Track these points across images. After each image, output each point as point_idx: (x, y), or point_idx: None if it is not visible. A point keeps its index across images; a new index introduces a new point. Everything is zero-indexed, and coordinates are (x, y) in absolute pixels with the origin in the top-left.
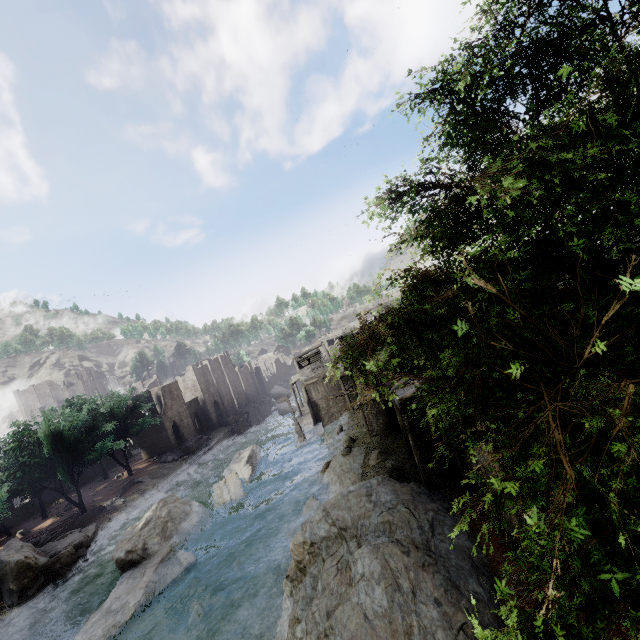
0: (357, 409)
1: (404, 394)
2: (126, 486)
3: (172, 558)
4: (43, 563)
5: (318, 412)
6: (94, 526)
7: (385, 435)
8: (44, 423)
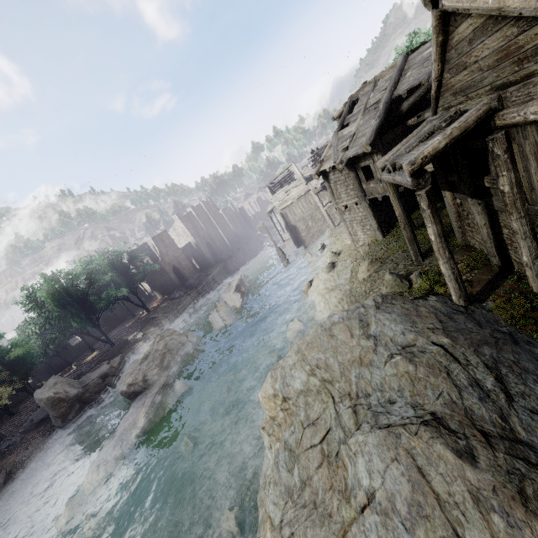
0: (338, 225)
1: (419, 151)
2: (143, 322)
3: (169, 387)
4: (74, 395)
5: (298, 235)
6: (119, 358)
7: (374, 242)
8: (43, 284)
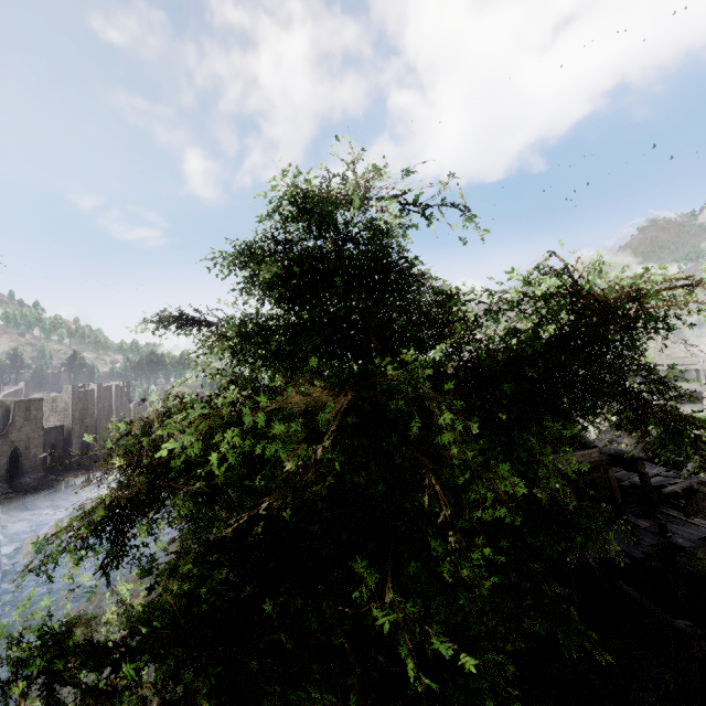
0: None
1: None
2: None
3: None
4: None
5: None
6: None
7: None
8: None
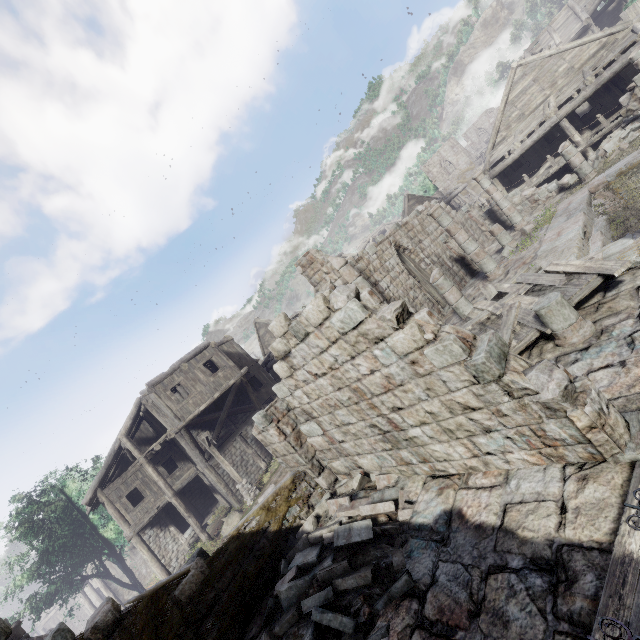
0: None
1: None
2: None
3: None
4: None
5: None
6: None
7: None
8: None
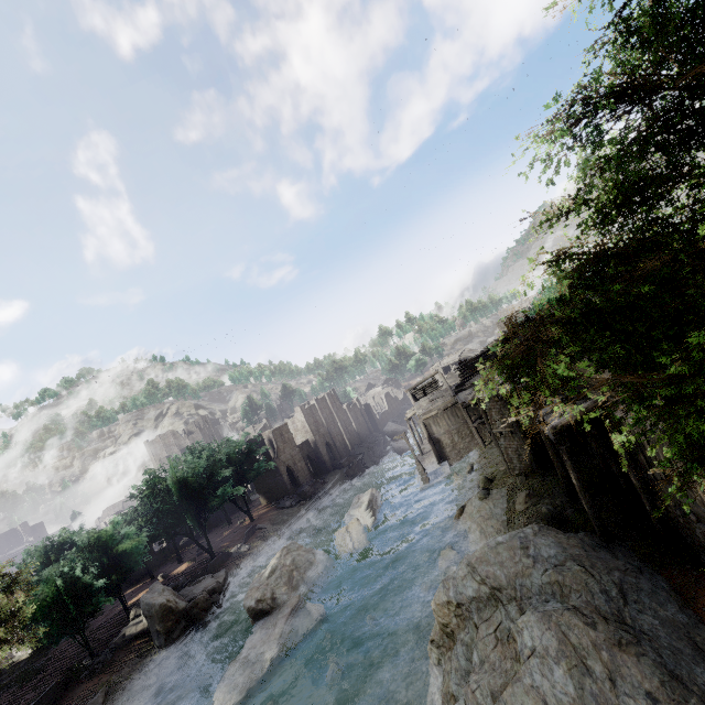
0: (489, 444)
1: (558, 421)
2: (249, 532)
3: (301, 610)
4: (183, 607)
5: (441, 449)
6: (224, 572)
7: (531, 474)
8: (171, 470)
